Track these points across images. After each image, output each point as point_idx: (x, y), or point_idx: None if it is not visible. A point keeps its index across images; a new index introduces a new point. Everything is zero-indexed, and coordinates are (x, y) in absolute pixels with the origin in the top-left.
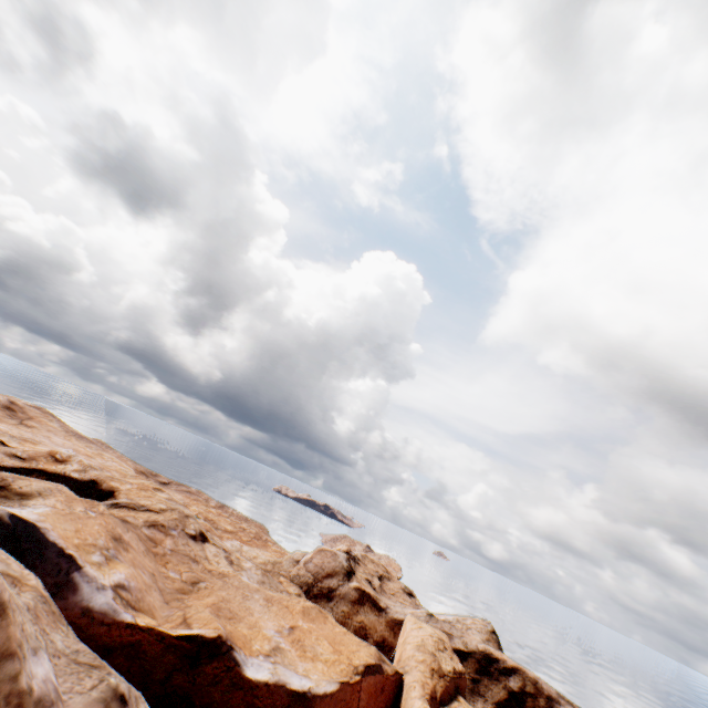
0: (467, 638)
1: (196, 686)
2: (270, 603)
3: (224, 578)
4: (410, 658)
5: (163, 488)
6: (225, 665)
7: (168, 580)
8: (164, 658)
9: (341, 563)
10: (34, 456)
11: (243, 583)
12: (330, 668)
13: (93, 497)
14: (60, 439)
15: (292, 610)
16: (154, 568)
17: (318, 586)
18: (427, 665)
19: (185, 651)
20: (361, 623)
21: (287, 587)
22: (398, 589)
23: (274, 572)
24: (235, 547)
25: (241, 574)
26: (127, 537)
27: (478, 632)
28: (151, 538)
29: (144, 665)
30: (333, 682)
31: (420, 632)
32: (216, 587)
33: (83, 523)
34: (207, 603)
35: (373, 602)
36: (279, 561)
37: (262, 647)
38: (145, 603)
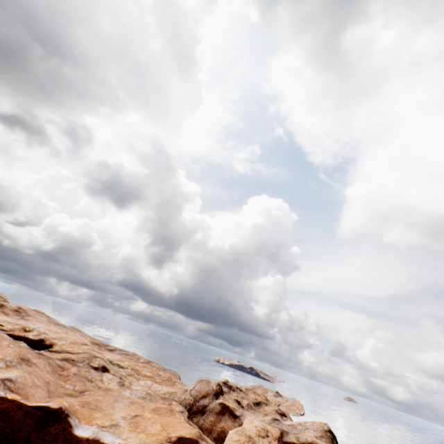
0: (301, 434)
1: (46, 442)
2: (132, 404)
3: (107, 390)
4: (229, 439)
5: (109, 352)
6: (62, 426)
7: (62, 388)
8: (26, 422)
9: (212, 387)
10: (13, 329)
11: (121, 394)
12: (148, 437)
13: (40, 348)
14: (42, 325)
15: (145, 407)
16: (52, 380)
17: (196, 405)
18: (240, 443)
19: (38, 417)
20: (222, 428)
21: (173, 407)
22: (272, 410)
23: (170, 398)
24: (146, 384)
25: (124, 390)
26: (36, 360)
27: (314, 430)
28: (61, 366)
29: (14, 427)
30: (143, 443)
31: (250, 425)
32: (96, 394)
33: (1, 348)
34: (80, 400)
35: (230, 412)
36: (175, 391)
37: (103, 423)
38: (24, 390)
